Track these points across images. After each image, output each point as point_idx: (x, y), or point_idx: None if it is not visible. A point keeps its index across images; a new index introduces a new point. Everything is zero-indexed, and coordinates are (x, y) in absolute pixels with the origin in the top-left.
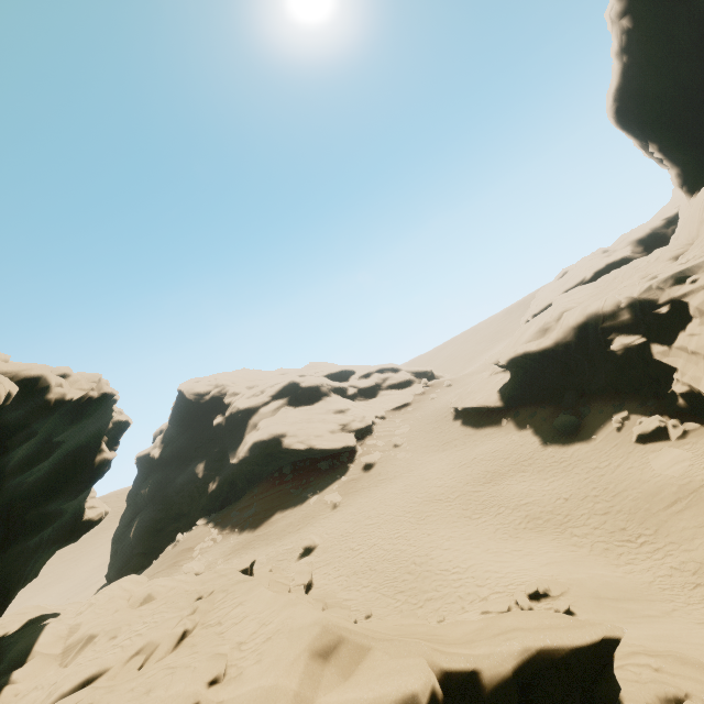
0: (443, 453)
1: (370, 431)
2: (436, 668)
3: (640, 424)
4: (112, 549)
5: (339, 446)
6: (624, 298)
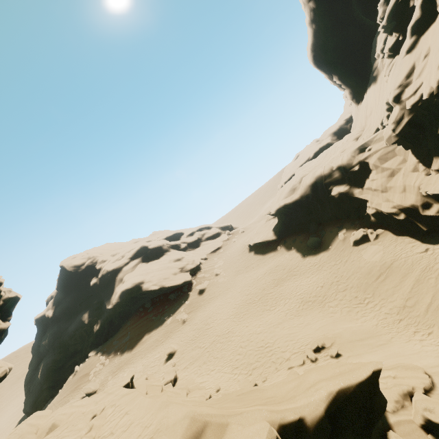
0: (246, 274)
1: (199, 269)
2: (276, 425)
3: (353, 235)
4: (25, 389)
5: (180, 282)
6: (334, 164)
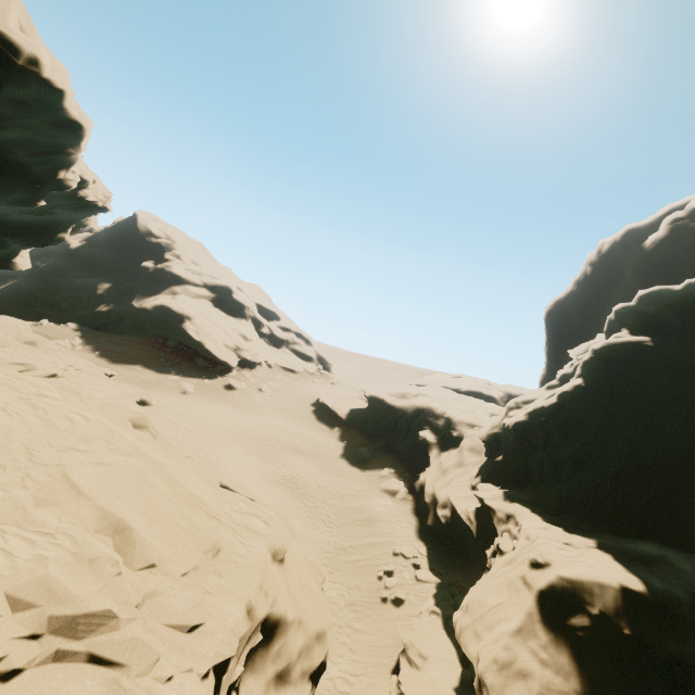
0: (284, 418)
1: (252, 367)
2: None
3: (392, 480)
4: None
5: (223, 358)
6: (448, 412)
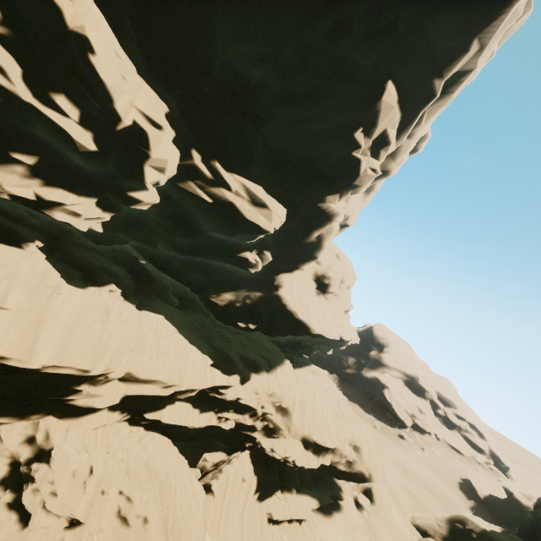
0: (432, 472)
1: (422, 432)
2: None
3: None
4: None
5: (401, 417)
6: None
